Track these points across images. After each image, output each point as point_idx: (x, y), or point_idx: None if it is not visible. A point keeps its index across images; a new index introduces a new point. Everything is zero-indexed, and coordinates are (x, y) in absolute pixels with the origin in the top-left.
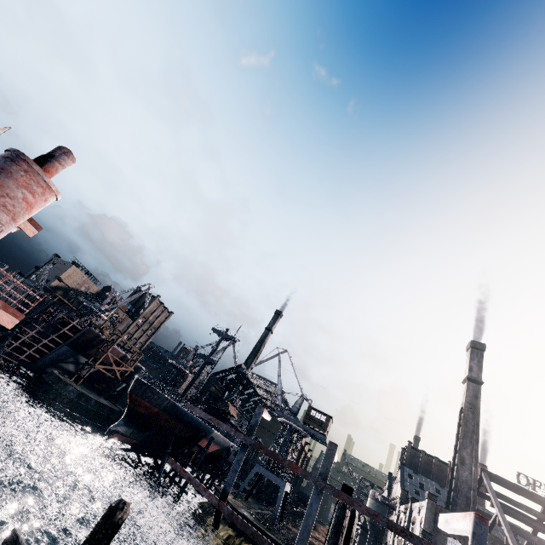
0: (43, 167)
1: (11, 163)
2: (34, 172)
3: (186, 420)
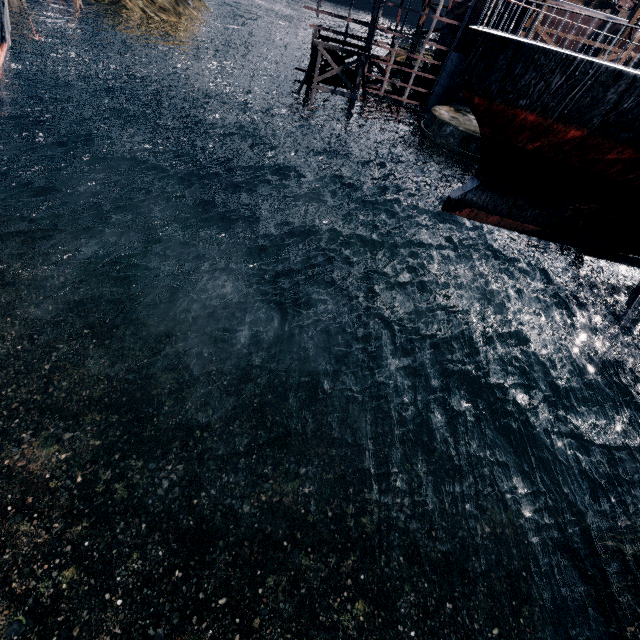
0: None
1: None
2: None
3: None
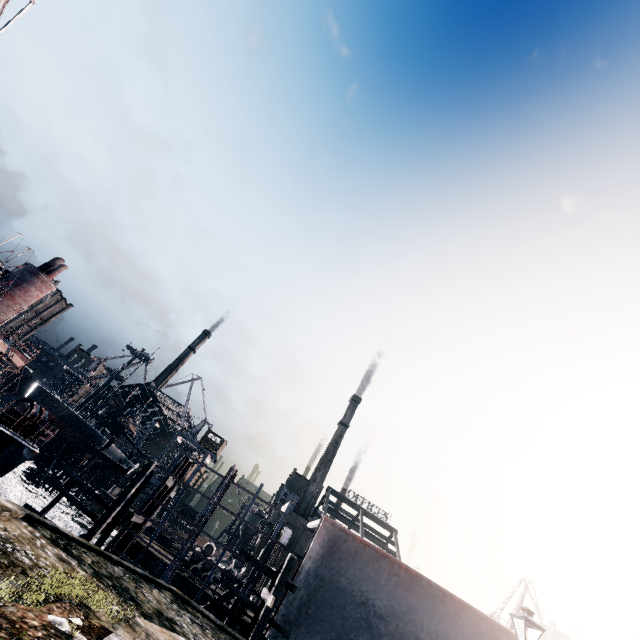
0: (49, 275)
1: (35, 278)
2: (46, 282)
3: (83, 429)
